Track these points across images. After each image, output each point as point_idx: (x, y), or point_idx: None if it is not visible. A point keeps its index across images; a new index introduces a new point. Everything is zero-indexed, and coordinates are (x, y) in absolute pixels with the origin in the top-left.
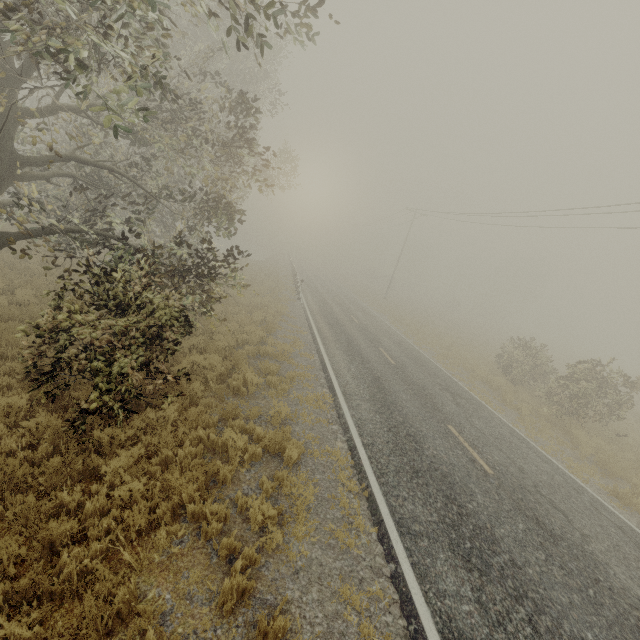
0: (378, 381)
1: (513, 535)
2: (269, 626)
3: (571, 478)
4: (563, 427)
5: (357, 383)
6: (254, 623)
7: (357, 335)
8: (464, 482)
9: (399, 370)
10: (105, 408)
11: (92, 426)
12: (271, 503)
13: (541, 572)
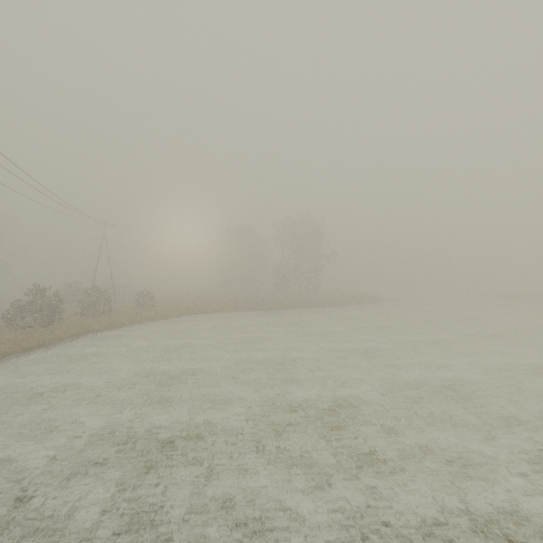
0: None
1: None
2: None
3: None
4: None
5: None
6: None
7: None
8: None
9: None
10: None
11: None
12: None
13: None
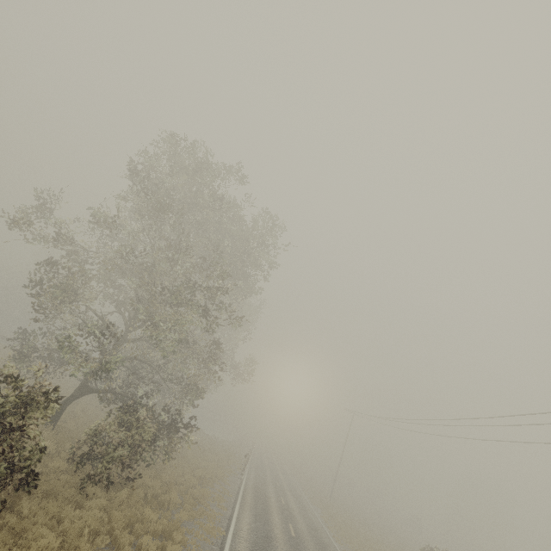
0: (268, 537)
1: None
2: None
3: None
4: None
5: (249, 532)
6: None
7: (275, 509)
8: None
9: (294, 540)
10: (98, 477)
11: (86, 488)
12: None
13: None
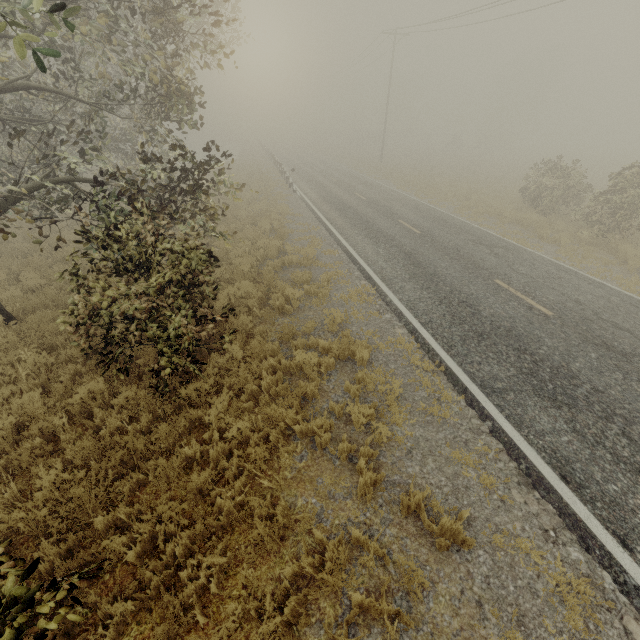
0: (411, 257)
1: (588, 366)
2: (410, 502)
3: (626, 295)
4: (604, 246)
5: (391, 265)
6: (392, 500)
7: (370, 213)
8: (528, 331)
9: (427, 238)
10: (178, 368)
11: (173, 385)
12: (362, 403)
13: (622, 390)
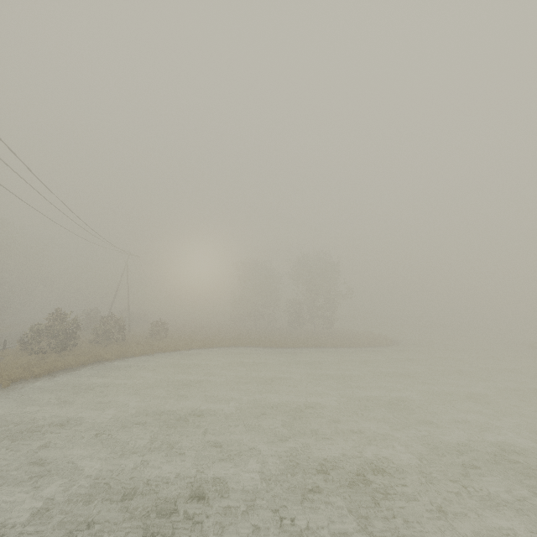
0: None
1: None
2: None
3: None
4: None
5: None
6: None
7: None
8: None
9: None
10: None
11: None
12: None
13: None
